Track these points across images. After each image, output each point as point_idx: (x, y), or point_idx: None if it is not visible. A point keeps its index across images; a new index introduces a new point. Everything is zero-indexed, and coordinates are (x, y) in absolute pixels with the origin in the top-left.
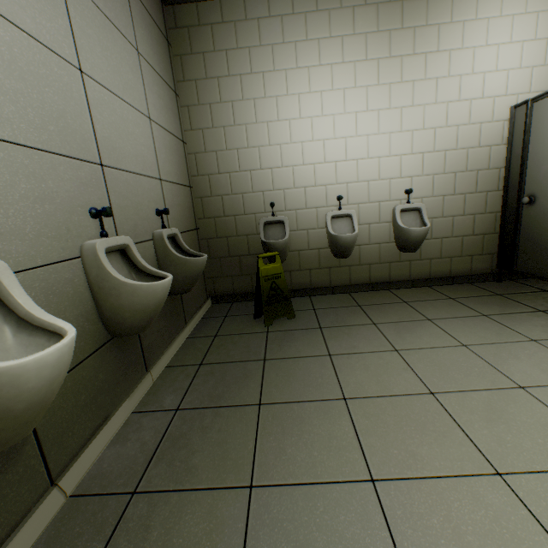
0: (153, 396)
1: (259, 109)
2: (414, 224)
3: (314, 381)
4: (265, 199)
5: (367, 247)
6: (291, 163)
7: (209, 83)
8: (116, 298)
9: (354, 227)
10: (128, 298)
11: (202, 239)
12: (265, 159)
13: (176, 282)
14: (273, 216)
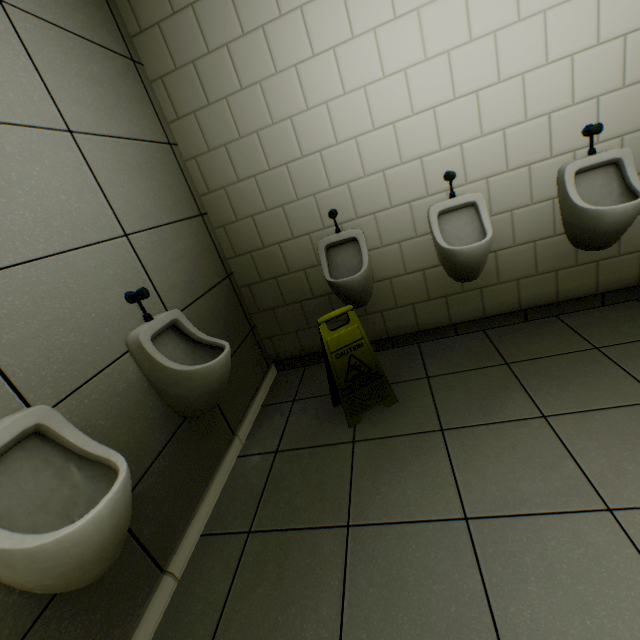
0: (172, 625)
1: (274, 44)
2: (606, 193)
3: (441, 613)
4: (319, 206)
5: (511, 252)
6: (352, 133)
7: (180, 21)
8: (9, 569)
9: (484, 225)
10: (28, 567)
11: (241, 287)
12: (306, 137)
13: (188, 403)
14: (338, 232)
